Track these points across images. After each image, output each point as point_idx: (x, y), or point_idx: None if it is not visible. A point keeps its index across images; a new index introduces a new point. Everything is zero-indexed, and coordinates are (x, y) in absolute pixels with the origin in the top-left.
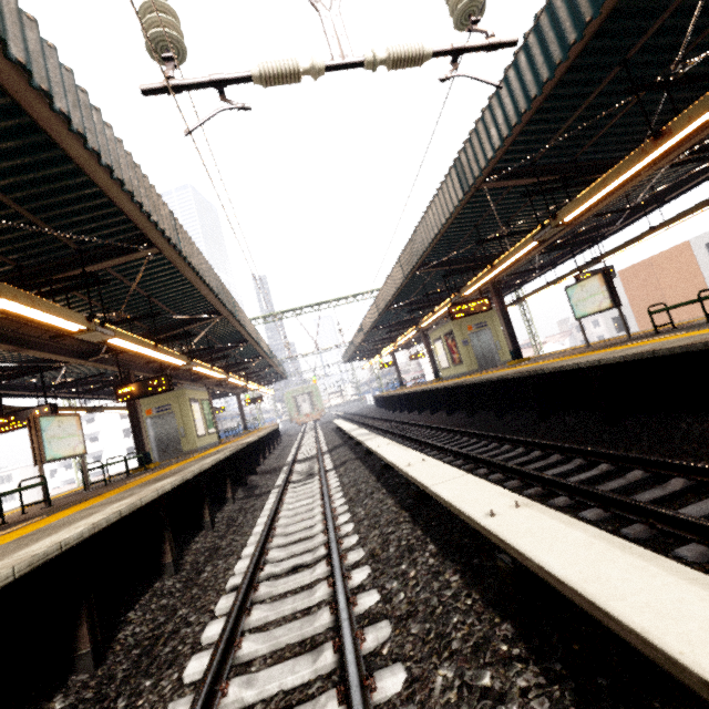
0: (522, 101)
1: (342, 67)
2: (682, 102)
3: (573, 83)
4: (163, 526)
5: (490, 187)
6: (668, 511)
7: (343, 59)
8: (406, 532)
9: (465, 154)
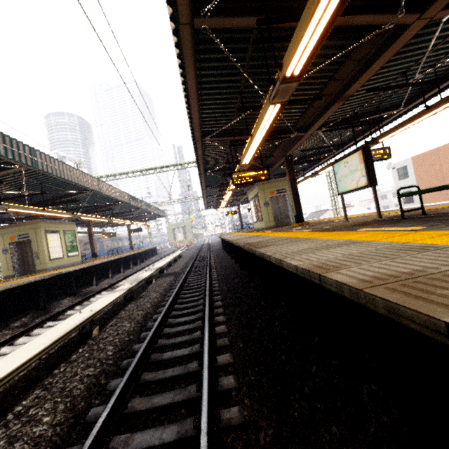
0: None
1: None
2: None
3: None
4: None
5: (212, 27)
6: None
7: None
8: None
9: None
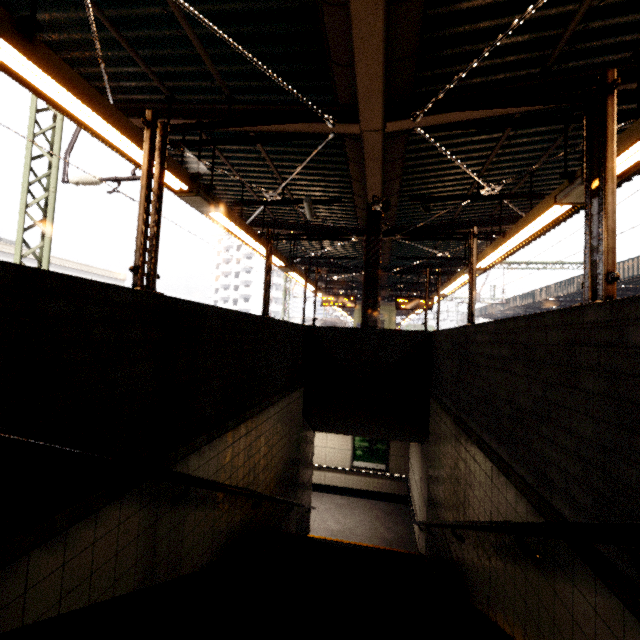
0: None
1: None
2: None
3: None
4: None
5: None
6: None
7: None
8: None
9: None
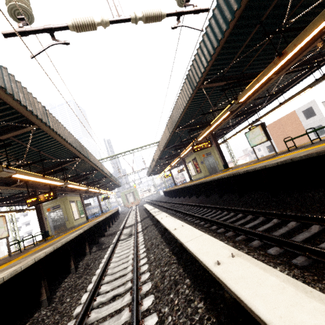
0: (215, 42)
1: (119, 21)
2: (288, 43)
3: (238, 34)
4: (40, 278)
5: (205, 87)
6: (317, 248)
7: (119, 17)
8: (174, 270)
9: (191, 71)
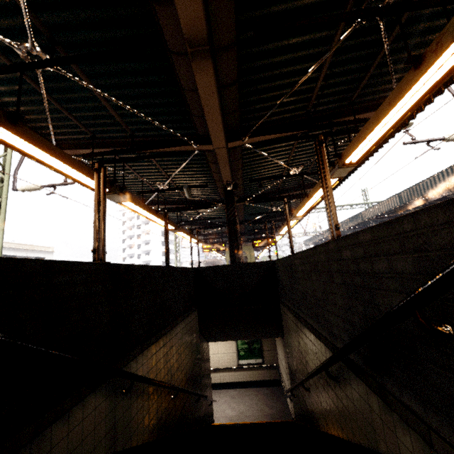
0: None
1: None
2: None
3: None
4: None
5: None
6: None
7: None
8: None
9: None
